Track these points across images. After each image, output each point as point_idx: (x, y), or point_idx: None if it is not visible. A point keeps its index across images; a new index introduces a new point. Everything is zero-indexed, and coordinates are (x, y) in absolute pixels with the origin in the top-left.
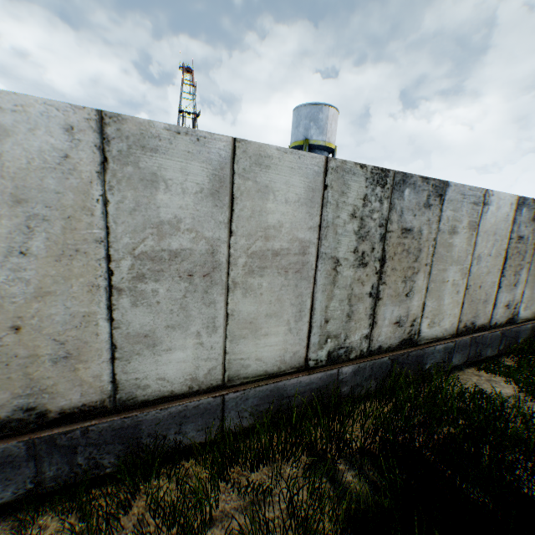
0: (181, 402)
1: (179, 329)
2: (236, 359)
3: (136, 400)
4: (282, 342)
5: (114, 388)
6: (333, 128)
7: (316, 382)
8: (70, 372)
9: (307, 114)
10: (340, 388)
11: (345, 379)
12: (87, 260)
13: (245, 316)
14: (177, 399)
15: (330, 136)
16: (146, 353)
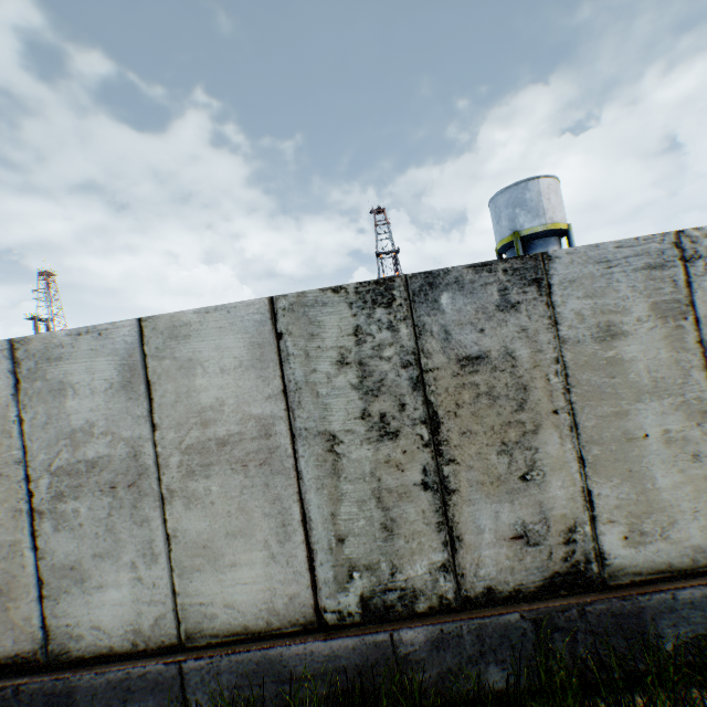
0: (123, 665)
1: (110, 558)
2: (194, 604)
3: (71, 655)
4: (263, 577)
5: (47, 635)
6: (553, 202)
7: (346, 655)
8: (4, 611)
9: (506, 202)
10: (408, 673)
11: (415, 654)
12: (11, 483)
13: (194, 537)
14: (120, 660)
15: (552, 215)
16: (76, 590)
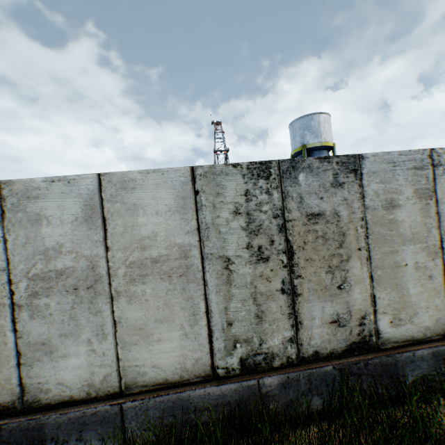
0: (80, 407)
1: (72, 337)
2: (131, 366)
3: (41, 403)
4: (179, 347)
5: (23, 390)
6: (326, 129)
7: (230, 394)
8: None
9: (300, 126)
10: (267, 403)
11: (271, 391)
12: None
13: (133, 322)
14: (78, 404)
15: (325, 136)
16: (46, 359)
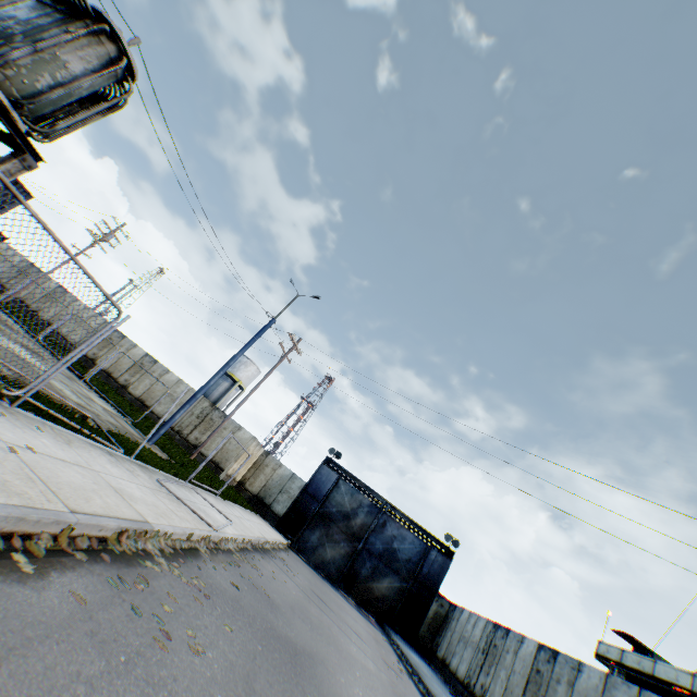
0: None
1: None
2: None
3: None
4: None
5: None
6: (241, 368)
7: None
8: None
9: None
10: None
11: None
12: None
13: None
14: None
15: (236, 371)
16: None
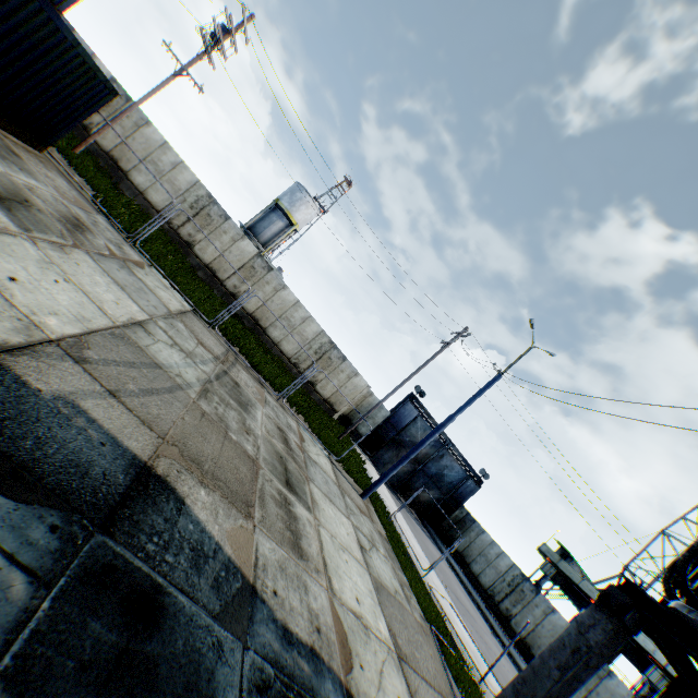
0: None
1: None
2: None
3: None
4: None
5: None
6: (301, 209)
7: None
8: None
9: (293, 187)
10: None
11: None
12: None
13: None
14: None
15: (295, 211)
16: None
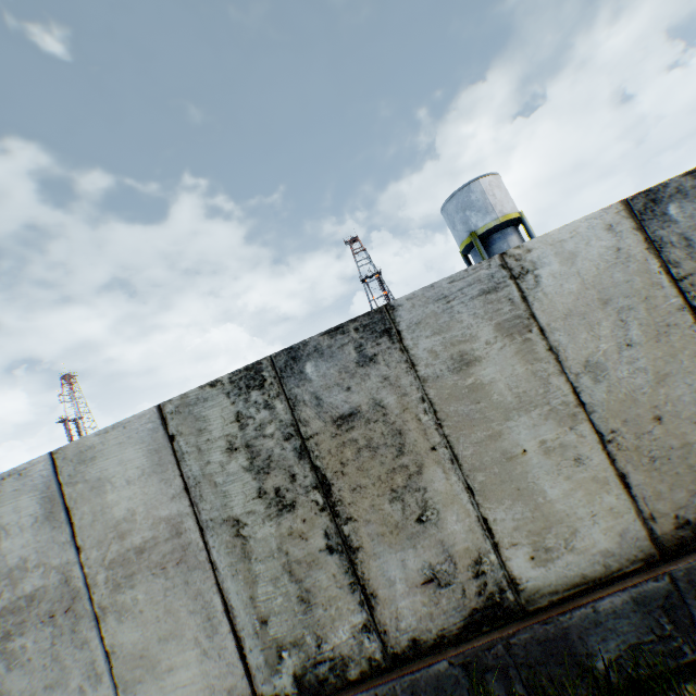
0: None
1: (60, 686)
2: None
3: None
4: (200, 674)
5: None
6: (499, 197)
7: None
8: None
9: (455, 208)
10: None
11: None
12: None
13: (131, 648)
14: None
15: (501, 208)
16: None
